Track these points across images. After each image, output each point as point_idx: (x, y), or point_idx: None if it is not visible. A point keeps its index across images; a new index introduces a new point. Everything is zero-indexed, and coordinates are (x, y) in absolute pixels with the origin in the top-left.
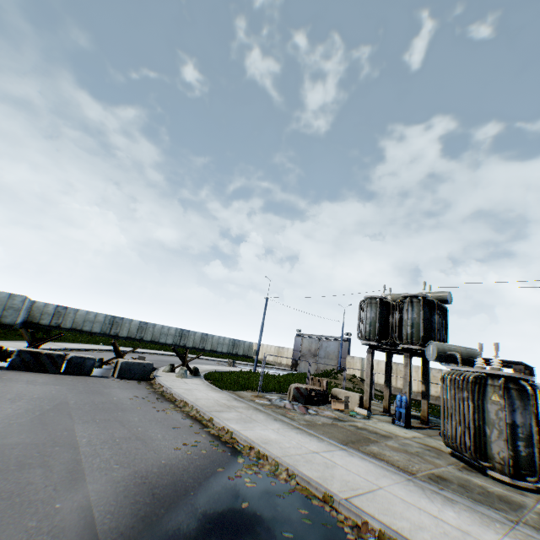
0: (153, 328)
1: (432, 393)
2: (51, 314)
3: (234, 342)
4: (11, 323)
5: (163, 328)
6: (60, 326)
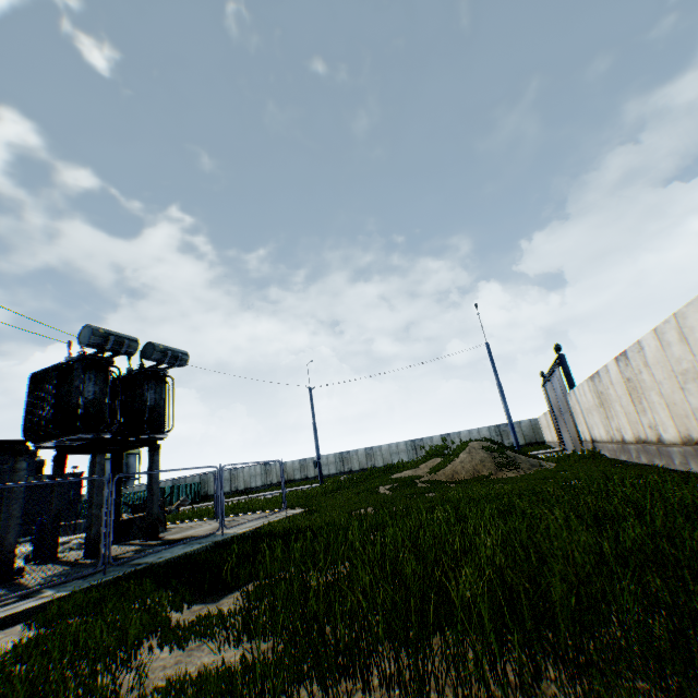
0: (380, 451)
1: (647, 435)
2: (298, 469)
3: (499, 429)
4: (228, 491)
5: (390, 447)
6: (307, 477)
